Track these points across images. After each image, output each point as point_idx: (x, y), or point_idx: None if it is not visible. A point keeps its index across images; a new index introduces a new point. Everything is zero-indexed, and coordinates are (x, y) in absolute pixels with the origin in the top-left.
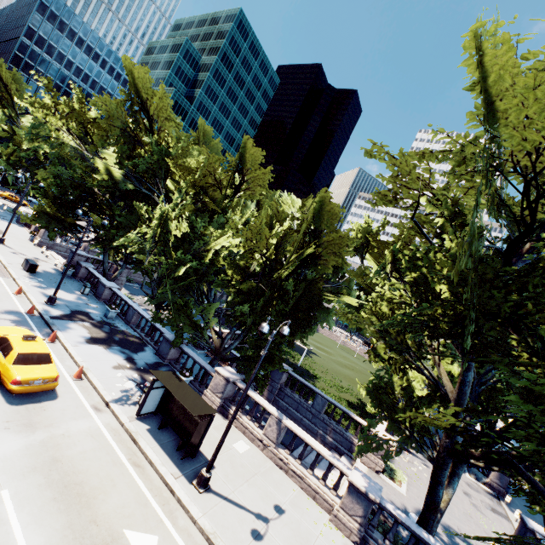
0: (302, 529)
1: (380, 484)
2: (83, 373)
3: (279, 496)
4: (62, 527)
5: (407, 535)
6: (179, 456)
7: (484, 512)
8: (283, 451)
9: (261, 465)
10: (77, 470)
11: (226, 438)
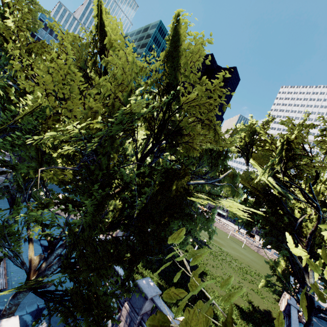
0: None
1: None
2: None
3: None
4: None
5: None
6: None
7: None
8: None
9: None
10: None
11: None
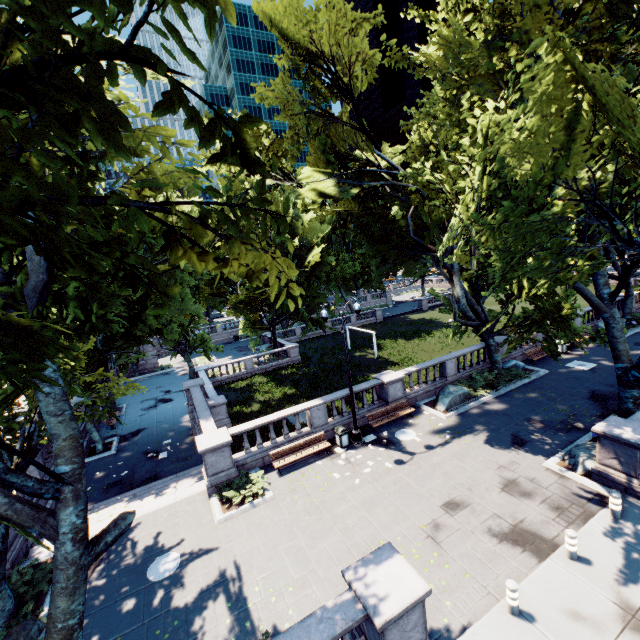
0: None
1: (183, 512)
2: None
3: None
4: None
5: (96, 586)
6: None
7: (455, 541)
8: None
9: None
10: None
11: None
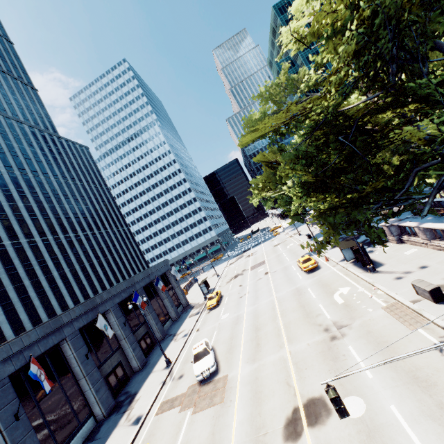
0: (438, 270)
1: None
2: (329, 259)
3: (428, 262)
4: (321, 291)
5: None
6: (365, 267)
7: None
8: (434, 241)
9: (422, 254)
10: (326, 281)
11: (399, 252)
